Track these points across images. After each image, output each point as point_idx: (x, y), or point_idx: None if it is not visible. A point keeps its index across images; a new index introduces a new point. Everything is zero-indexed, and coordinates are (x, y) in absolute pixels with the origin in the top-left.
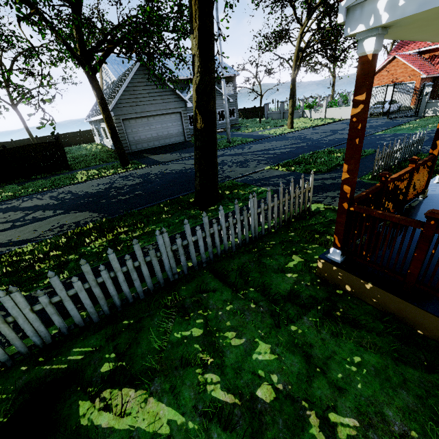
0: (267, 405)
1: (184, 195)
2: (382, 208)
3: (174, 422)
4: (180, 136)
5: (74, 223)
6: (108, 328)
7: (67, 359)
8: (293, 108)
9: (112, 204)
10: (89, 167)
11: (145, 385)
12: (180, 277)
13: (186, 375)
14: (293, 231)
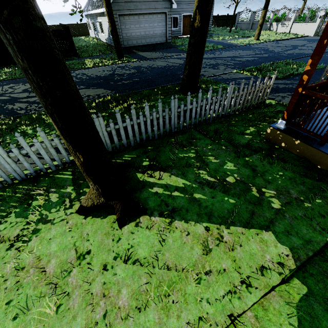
0: (231, 183)
1: (171, 84)
2: (320, 100)
3: (186, 184)
4: (163, 36)
5: (96, 95)
6: (140, 149)
7: (123, 159)
8: (263, 19)
9: (119, 85)
10: (92, 56)
11: (169, 170)
12: (177, 131)
13: (189, 170)
14: (251, 114)
